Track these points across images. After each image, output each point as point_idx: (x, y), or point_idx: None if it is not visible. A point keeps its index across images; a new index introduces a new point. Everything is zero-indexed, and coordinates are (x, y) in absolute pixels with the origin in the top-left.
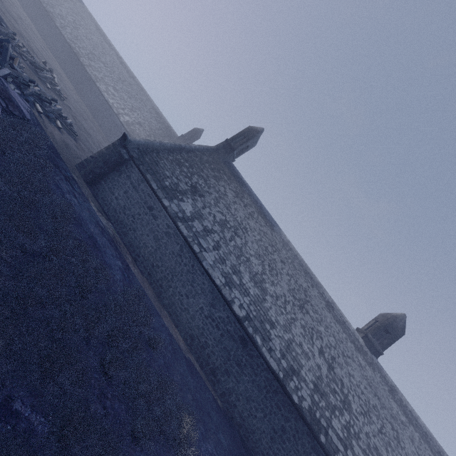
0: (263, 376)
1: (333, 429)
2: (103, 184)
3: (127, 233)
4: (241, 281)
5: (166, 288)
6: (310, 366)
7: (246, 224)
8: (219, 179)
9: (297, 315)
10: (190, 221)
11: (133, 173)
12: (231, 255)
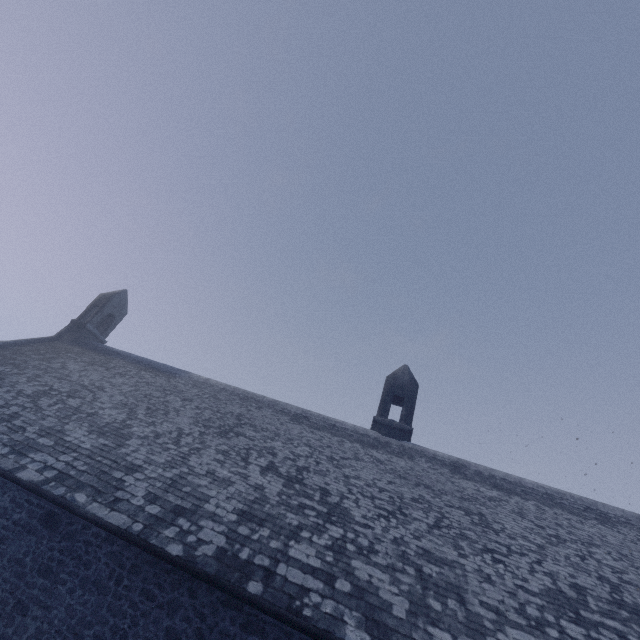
0: (102, 557)
1: (293, 562)
2: None
3: None
4: (62, 439)
5: None
6: (232, 493)
7: (105, 383)
8: (53, 359)
9: (209, 443)
10: None
11: None
12: (45, 419)
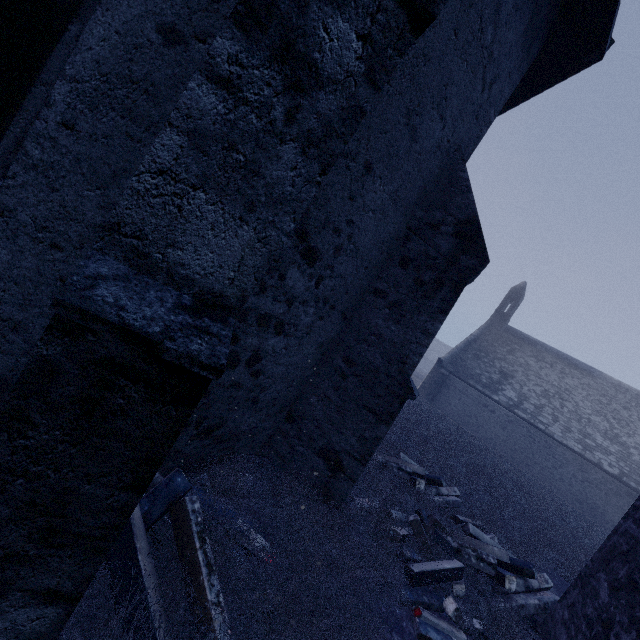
0: None
1: None
2: (439, 399)
3: (477, 430)
4: (596, 442)
5: (532, 465)
6: None
7: (564, 384)
8: (513, 352)
9: None
10: (521, 405)
11: (457, 383)
12: (571, 421)
